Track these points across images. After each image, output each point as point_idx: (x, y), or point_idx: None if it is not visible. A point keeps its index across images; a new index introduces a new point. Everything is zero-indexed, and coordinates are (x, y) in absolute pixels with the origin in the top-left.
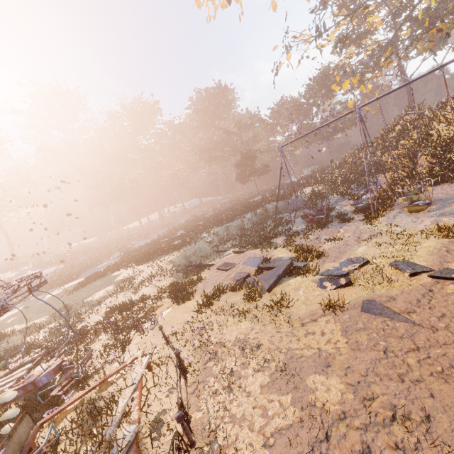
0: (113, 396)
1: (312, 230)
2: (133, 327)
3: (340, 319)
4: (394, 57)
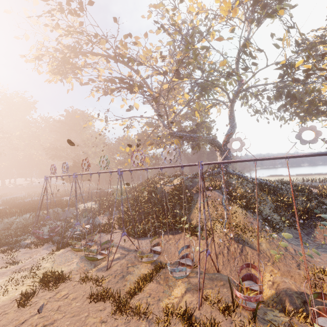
0: None
1: (31, 246)
2: None
3: None
4: None
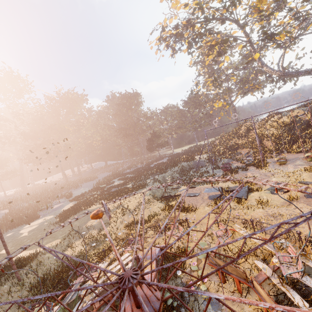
0: (220, 251)
1: (229, 174)
2: (181, 225)
3: (300, 202)
4: (227, 95)
